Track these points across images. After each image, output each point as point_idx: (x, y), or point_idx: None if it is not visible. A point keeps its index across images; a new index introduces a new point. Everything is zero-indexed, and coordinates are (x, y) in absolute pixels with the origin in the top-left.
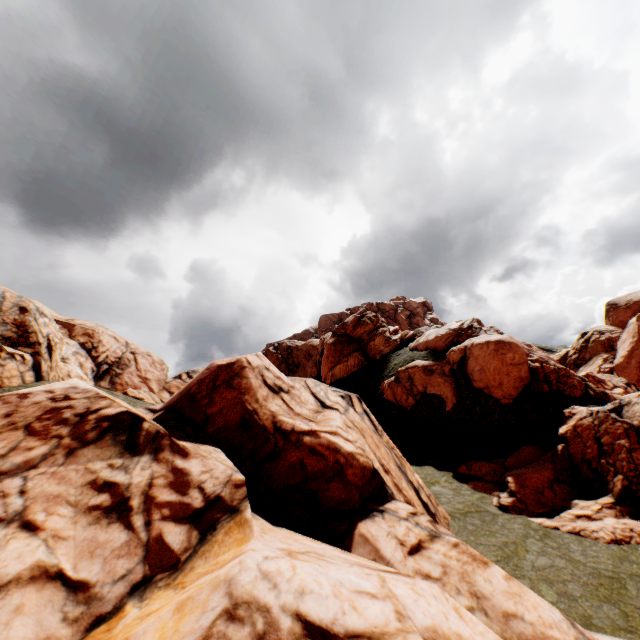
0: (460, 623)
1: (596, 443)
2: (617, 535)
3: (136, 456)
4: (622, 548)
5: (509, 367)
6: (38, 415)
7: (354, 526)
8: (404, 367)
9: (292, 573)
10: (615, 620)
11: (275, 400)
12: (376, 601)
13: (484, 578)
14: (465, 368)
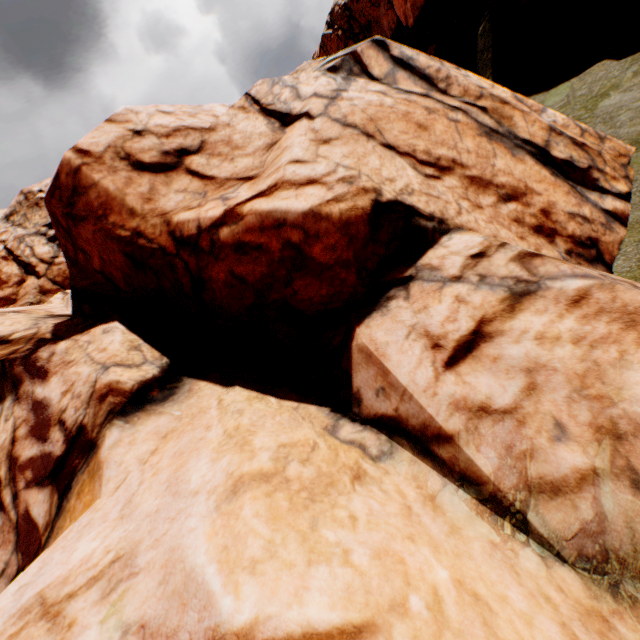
0: None
1: None
2: None
3: (0, 404)
4: None
5: None
6: None
7: (350, 336)
8: None
9: None
10: None
11: (173, 185)
12: None
13: None
14: None
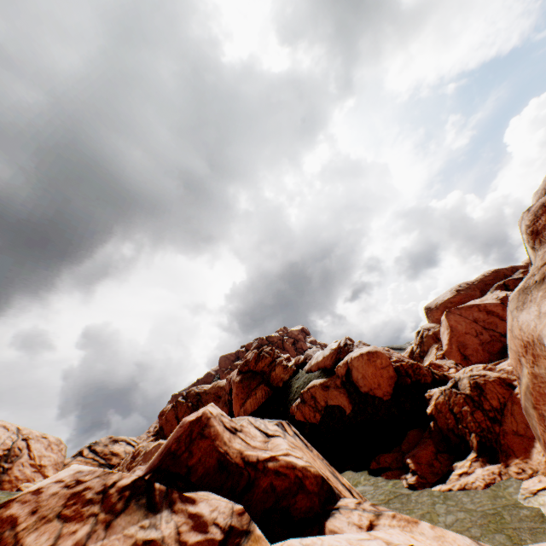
0: (417, 542)
1: (452, 413)
2: (486, 480)
3: (157, 513)
4: (492, 489)
5: (381, 370)
6: (63, 503)
7: (323, 526)
8: (306, 388)
9: (321, 540)
10: (505, 543)
11: (236, 439)
12: (372, 540)
13: (419, 532)
14: (351, 378)
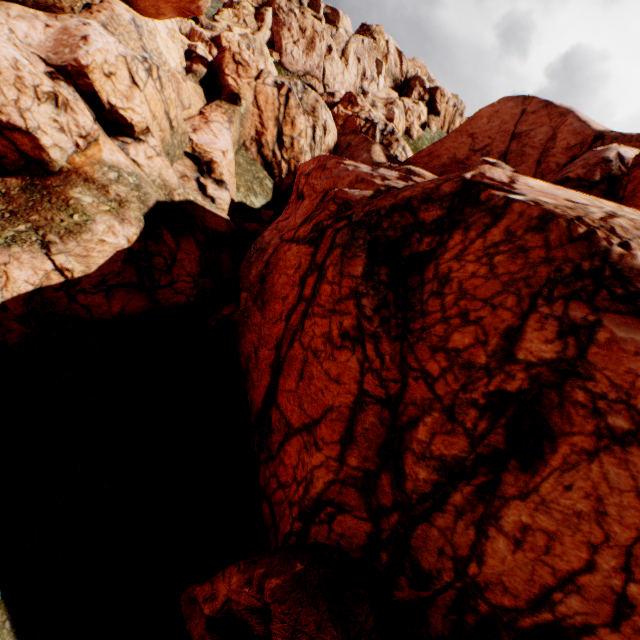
0: None
1: None
2: None
3: None
4: None
5: None
6: None
7: None
8: None
9: None
10: None
11: None
12: None
13: None
14: None
